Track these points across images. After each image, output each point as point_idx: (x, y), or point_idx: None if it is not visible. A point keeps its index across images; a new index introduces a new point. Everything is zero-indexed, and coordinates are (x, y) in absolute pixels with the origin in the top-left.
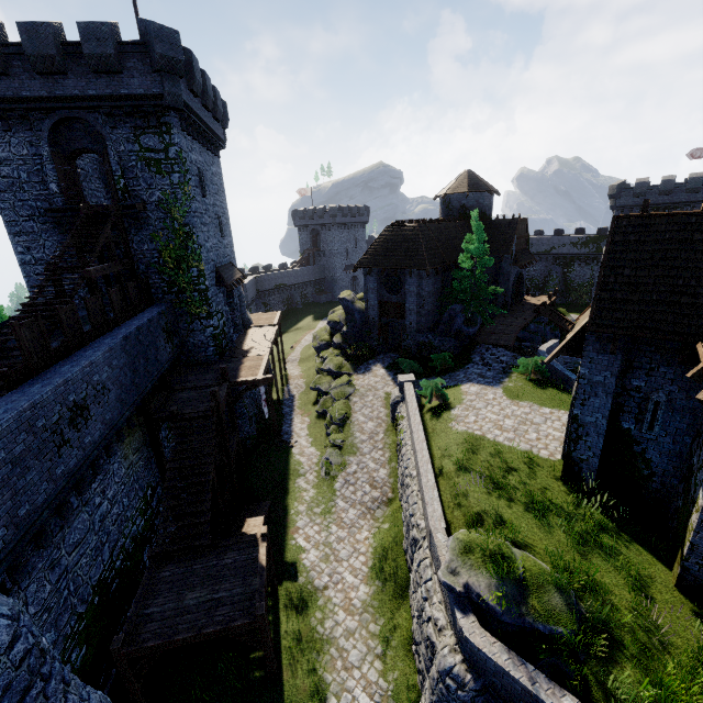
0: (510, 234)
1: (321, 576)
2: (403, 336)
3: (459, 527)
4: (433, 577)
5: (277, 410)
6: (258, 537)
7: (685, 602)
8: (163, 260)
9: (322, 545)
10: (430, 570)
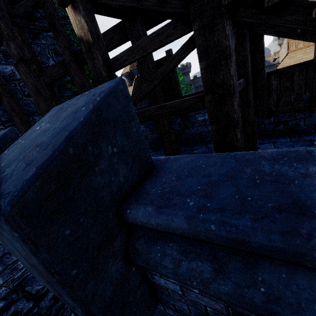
0: None
1: None
2: None
3: None
4: None
5: None
6: None
7: None
8: None
9: None
10: None
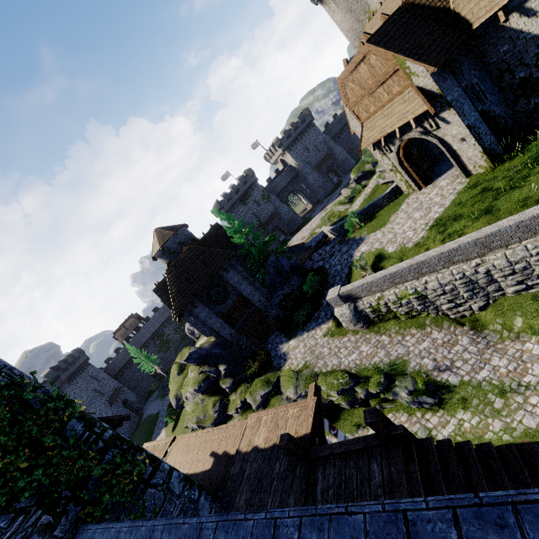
0: (222, 232)
1: None
2: (264, 315)
3: None
4: None
5: None
6: None
7: None
8: None
9: None
10: None
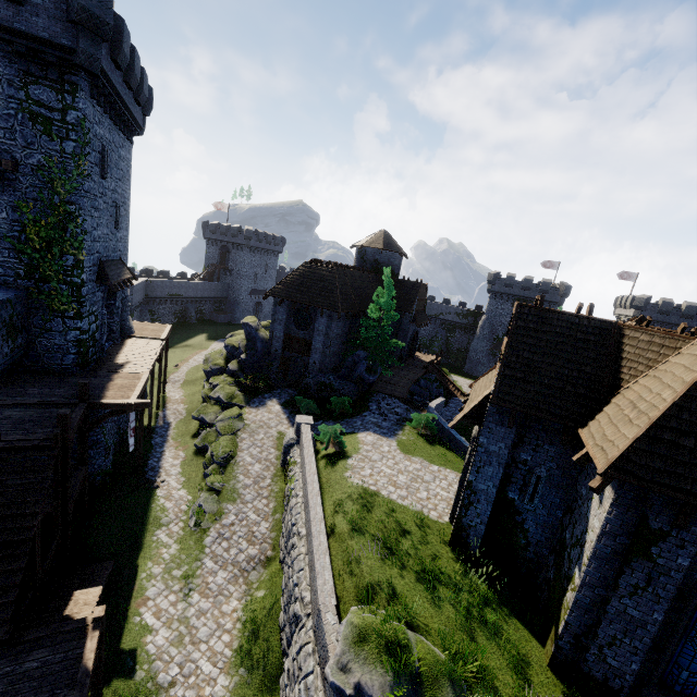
0: (413, 295)
1: (168, 667)
2: (305, 374)
3: (349, 602)
4: (315, 669)
5: (145, 439)
6: (88, 623)
7: (557, 683)
8: (26, 237)
9: (176, 621)
10: (312, 660)
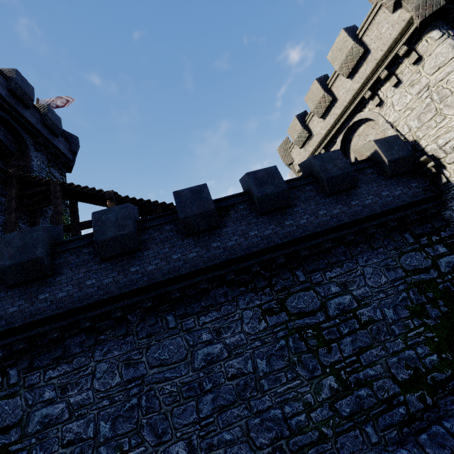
0: None
1: None
2: None
3: None
4: None
5: None
6: None
7: None
8: None
9: None
10: None
